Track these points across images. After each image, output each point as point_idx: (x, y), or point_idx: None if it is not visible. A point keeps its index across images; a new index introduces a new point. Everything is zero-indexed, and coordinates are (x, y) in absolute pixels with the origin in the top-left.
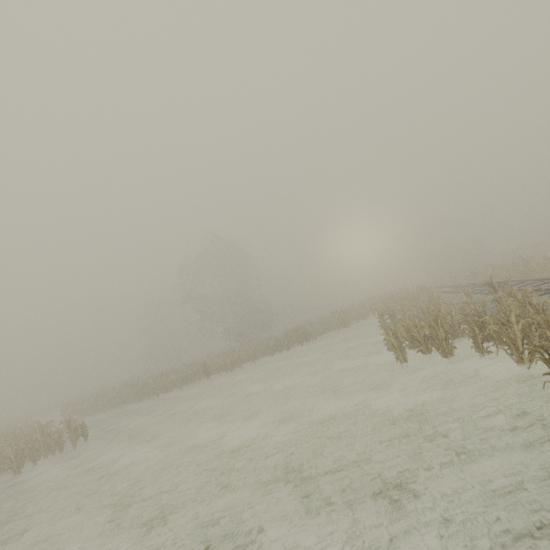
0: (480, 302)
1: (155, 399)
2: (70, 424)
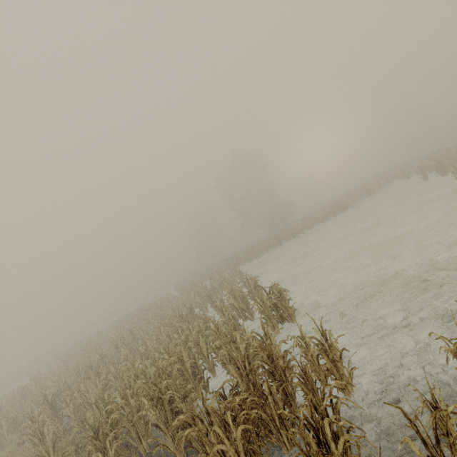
0: None
1: (251, 263)
2: (235, 269)
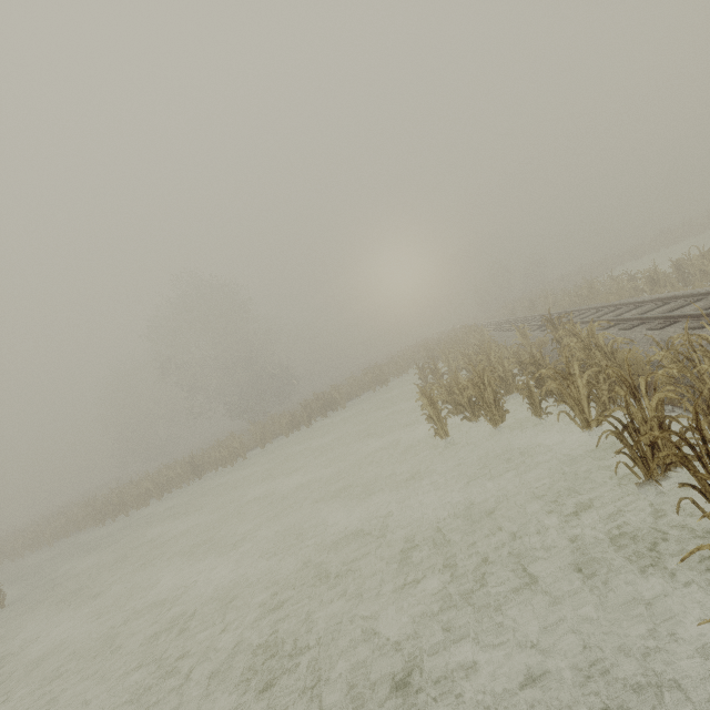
0: (539, 343)
1: (124, 520)
2: None
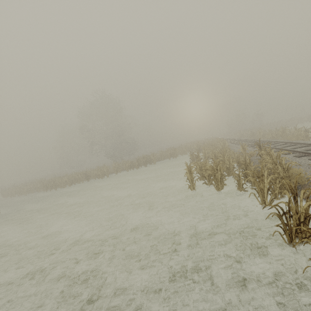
0: (250, 154)
1: (54, 191)
2: None
